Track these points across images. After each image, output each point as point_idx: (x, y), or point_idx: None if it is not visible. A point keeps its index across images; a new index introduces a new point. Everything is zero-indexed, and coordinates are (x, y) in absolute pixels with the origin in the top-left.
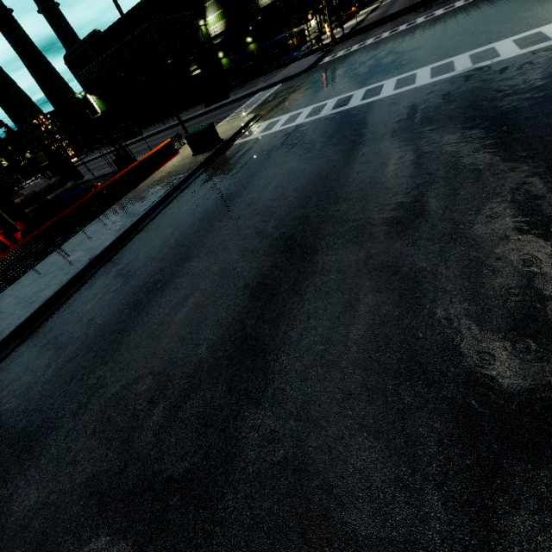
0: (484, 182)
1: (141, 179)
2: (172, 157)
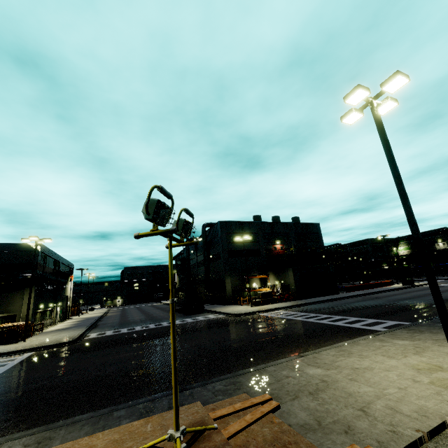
0: None
1: (380, 286)
2: (390, 285)
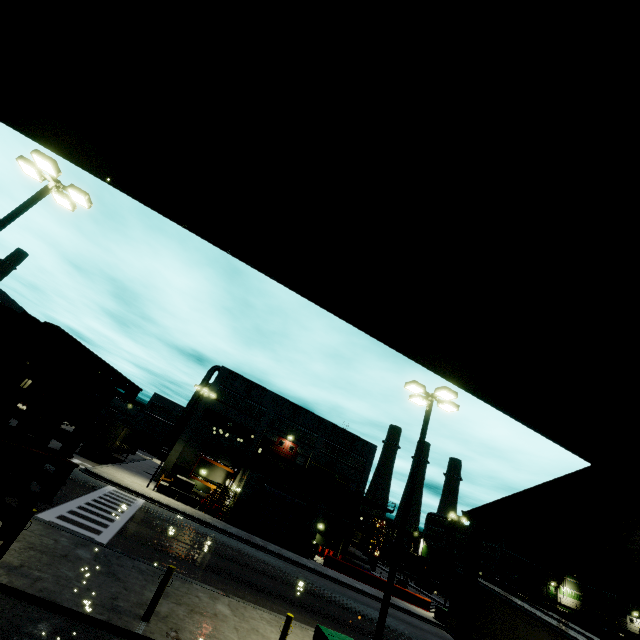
0: None
1: (400, 597)
2: (424, 609)
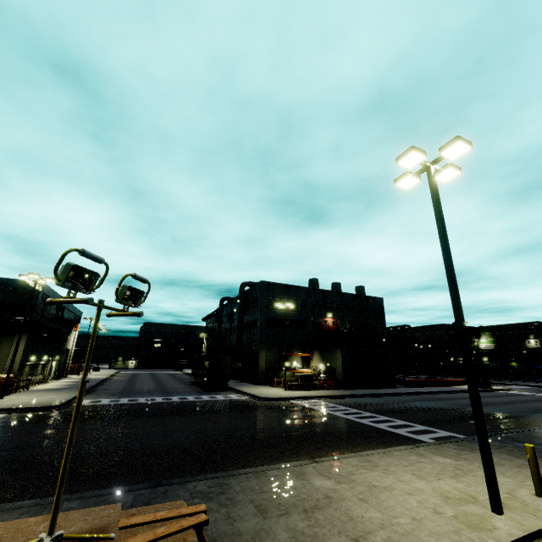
0: None
1: (448, 385)
2: (462, 385)
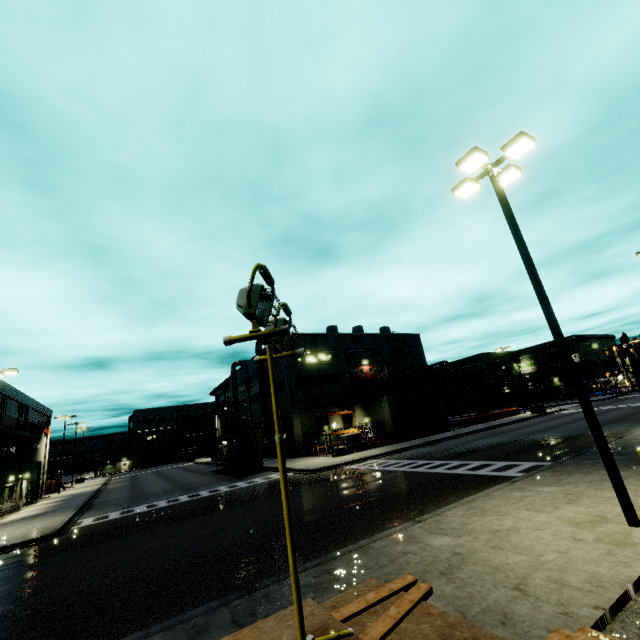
0: (635, 412)
1: (503, 417)
2: (516, 415)
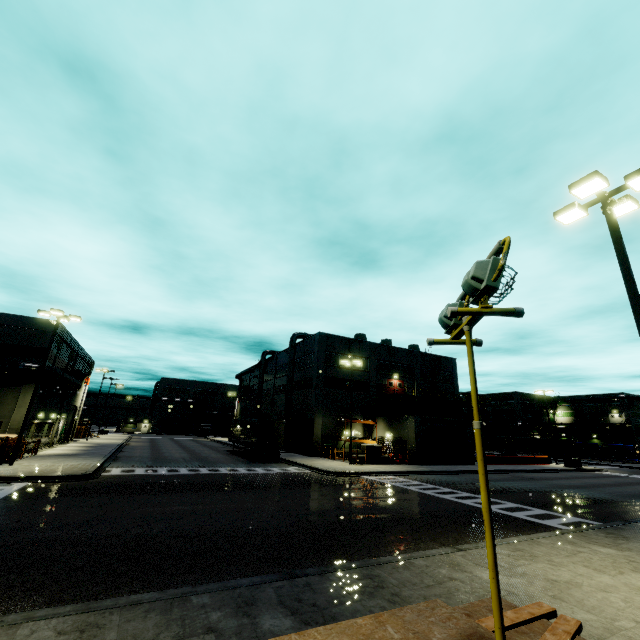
0: None
1: (532, 463)
2: (546, 464)
